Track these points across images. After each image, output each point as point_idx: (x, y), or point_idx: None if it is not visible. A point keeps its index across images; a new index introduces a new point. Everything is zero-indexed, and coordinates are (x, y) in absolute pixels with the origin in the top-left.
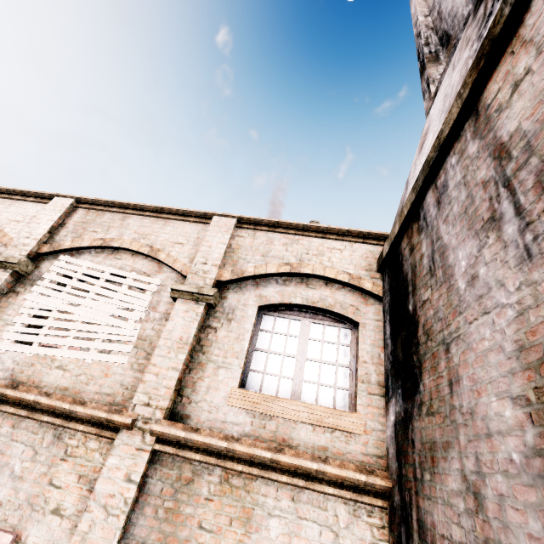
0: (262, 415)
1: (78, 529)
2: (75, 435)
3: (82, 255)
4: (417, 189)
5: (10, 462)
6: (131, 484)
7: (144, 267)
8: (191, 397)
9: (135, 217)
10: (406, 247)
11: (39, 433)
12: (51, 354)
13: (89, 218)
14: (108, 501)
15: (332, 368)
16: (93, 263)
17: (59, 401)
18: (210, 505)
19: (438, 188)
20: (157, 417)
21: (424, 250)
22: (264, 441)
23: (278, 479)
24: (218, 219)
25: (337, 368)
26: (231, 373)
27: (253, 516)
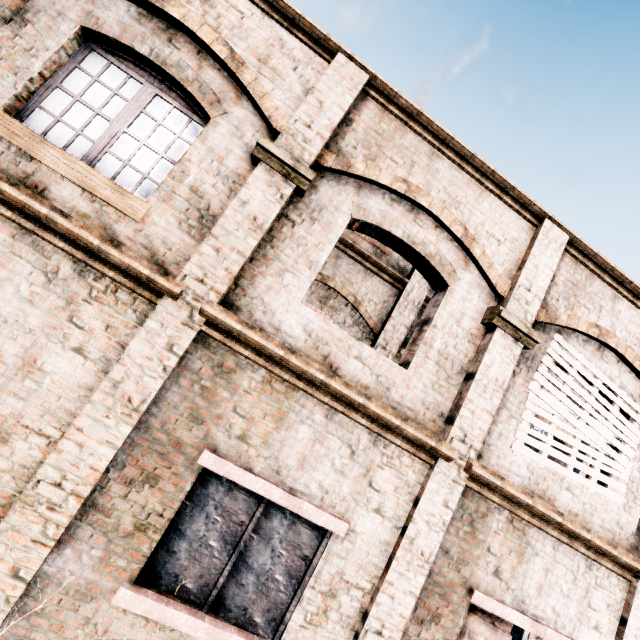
0: None
1: None
2: (600, 569)
3: (570, 339)
4: None
5: (558, 581)
6: None
7: (629, 385)
8: None
9: (625, 302)
10: None
11: (574, 560)
12: (562, 473)
13: (579, 278)
14: (637, 632)
15: None
16: (585, 358)
17: (610, 547)
18: None
19: None
20: None
21: None
22: None
23: None
24: None
25: None
26: None
27: None
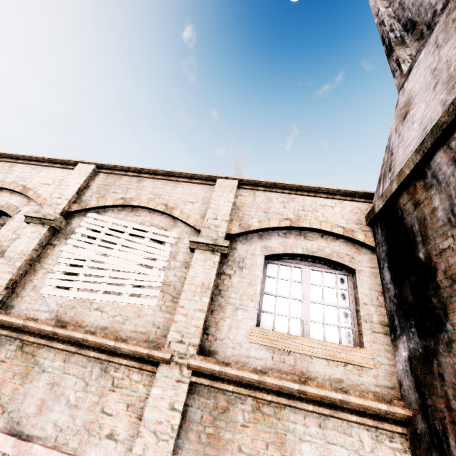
0: (280, 350)
1: (133, 452)
2: (119, 369)
3: (106, 213)
4: (424, 151)
5: (65, 393)
6: (175, 412)
7: (161, 222)
8: (216, 335)
9: (149, 180)
10: (408, 203)
11: (88, 367)
12: (89, 297)
13: (109, 181)
14: (156, 427)
15: (334, 309)
16: (117, 219)
17: (105, 339)
18: (246, 431)
19: (452, 148)
20: (191, 353)
21: (437, 204)
22: (285, 374)
23: (305, 408)
24: (221, 181)
25: (338, 309)
26: (248, 314)
27: (286, 441)
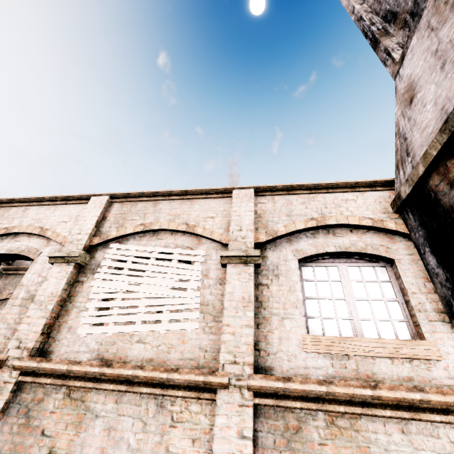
0: (338, 356)
1: None
2: (175, 401)
3: (128, 241)
4: (451, 130)
5: (124, 437)
6: (246, 441)
7: (185, 242)
8: (267, 349)
9: (164, 202)
10: (440, 183)
11: (142, 405)
12: (128, 330)
13: (125, 209)
14: None
15: (382, 303)
16: (140, 246)
17: (156, 372)
18: (325, 449)
19: None
20: (248, 373)
21: None
22: (350, 380)
23: (382, 415)
24: (237, 192)
25: (386, 303)
26: (296, 322)
27: None
